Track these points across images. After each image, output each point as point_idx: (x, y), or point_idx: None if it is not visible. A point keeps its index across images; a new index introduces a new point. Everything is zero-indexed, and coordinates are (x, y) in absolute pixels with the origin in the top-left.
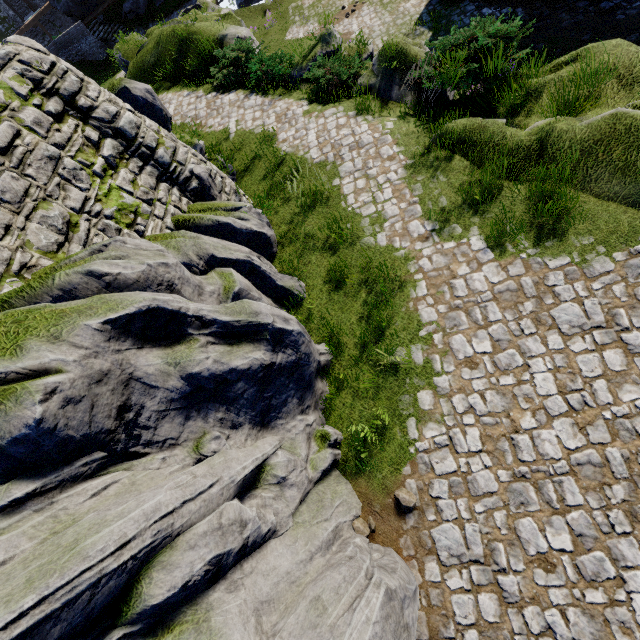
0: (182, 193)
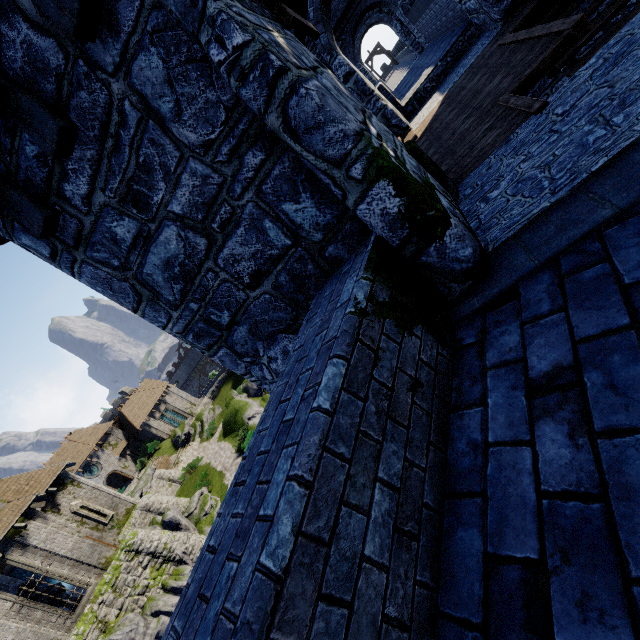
0: (173, 563)
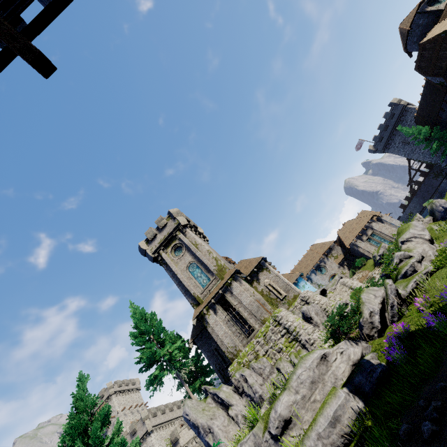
0: (300, 344)
